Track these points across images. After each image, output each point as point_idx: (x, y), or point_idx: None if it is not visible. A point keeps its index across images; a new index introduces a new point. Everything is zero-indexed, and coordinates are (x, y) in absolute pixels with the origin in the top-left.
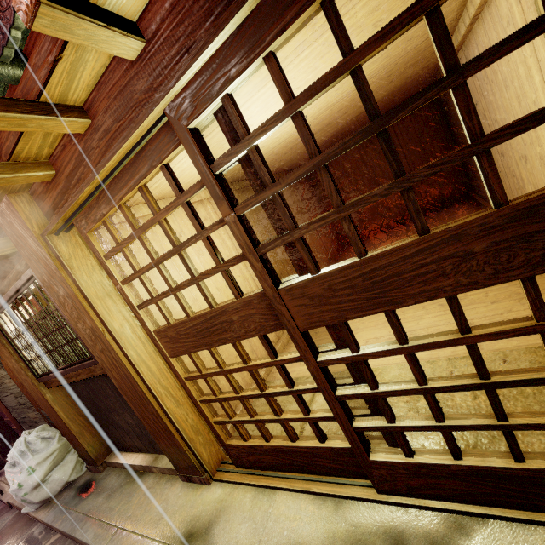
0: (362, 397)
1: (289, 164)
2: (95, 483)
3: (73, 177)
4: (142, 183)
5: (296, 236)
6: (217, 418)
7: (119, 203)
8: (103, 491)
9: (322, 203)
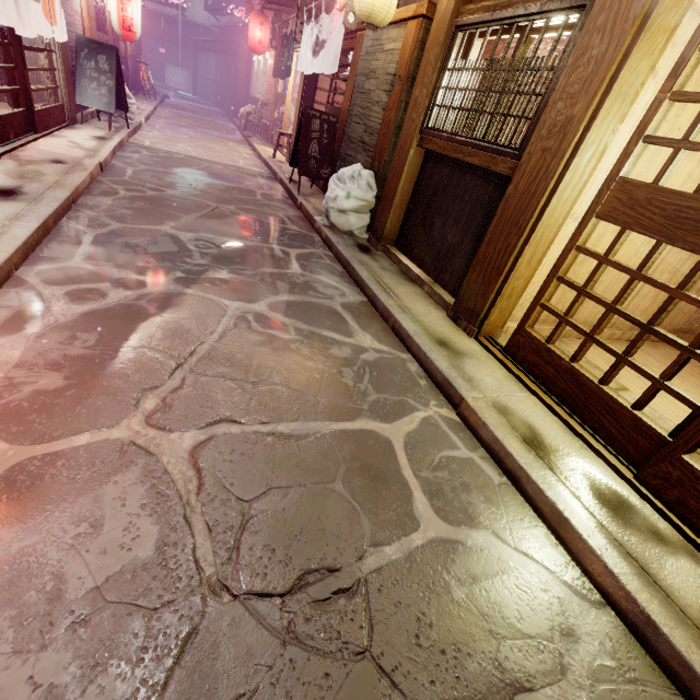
0: None
1: None
2: (371, 252)
3: None
4: None
5: None
6: (548, 304)
7: None
8: (377, 262)
9: None
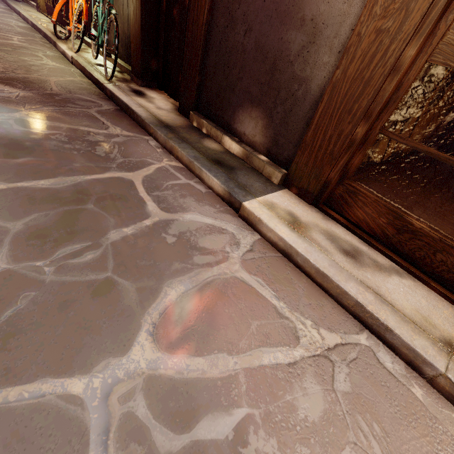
0: None
1: None
2: (21, 2)
3: None
4: None
5: None
6: None
7: None
8: (21, 3)
9: None
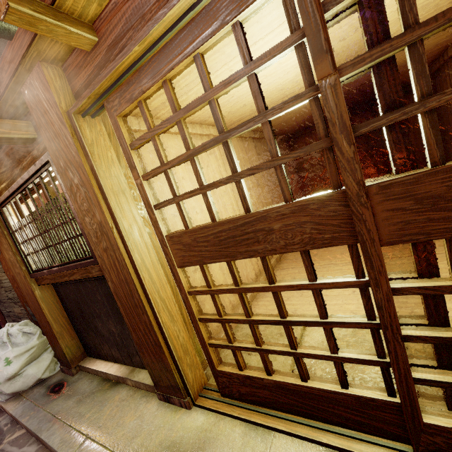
0: (446, 342)
1: (282, 125)
2: (67, 384)
3: (117, 45)
4: (201, 49)
5: (431, 105)
6: (213, 340)
7: (165, 78)
8: (74, 395)
9: (297, 170)
